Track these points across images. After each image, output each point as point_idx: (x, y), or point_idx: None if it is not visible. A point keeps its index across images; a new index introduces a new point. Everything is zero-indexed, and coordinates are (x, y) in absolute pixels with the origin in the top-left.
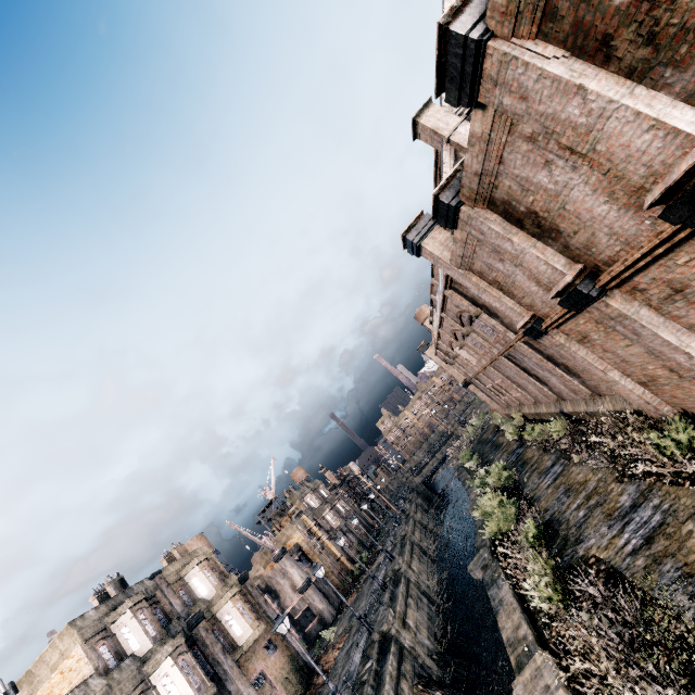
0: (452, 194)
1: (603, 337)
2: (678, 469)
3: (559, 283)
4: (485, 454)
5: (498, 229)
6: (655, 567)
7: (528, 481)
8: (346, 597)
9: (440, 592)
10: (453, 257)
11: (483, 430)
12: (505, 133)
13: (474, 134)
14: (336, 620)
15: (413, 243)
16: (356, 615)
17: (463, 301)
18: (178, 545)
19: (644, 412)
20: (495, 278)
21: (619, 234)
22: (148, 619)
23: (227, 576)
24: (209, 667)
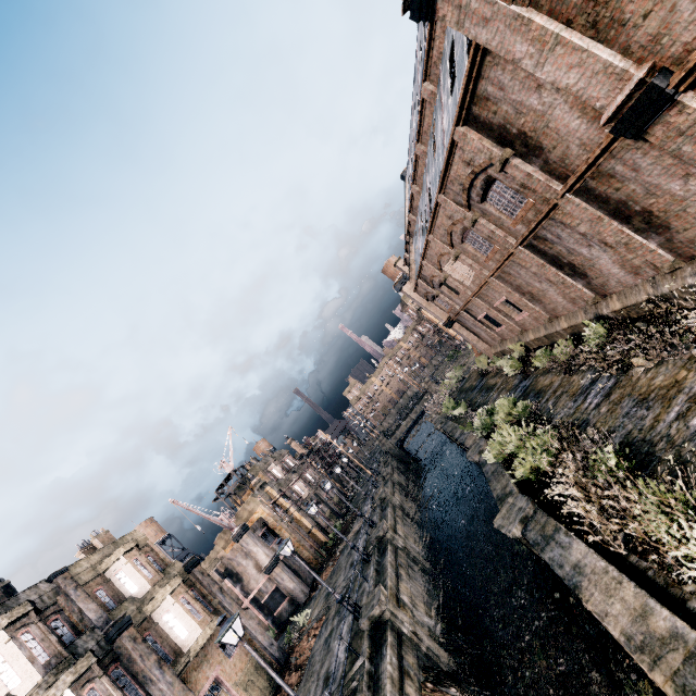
0: None
1: None
2: None
3: None
4: (474, 399)
5: None
6: None
7: (555, 408)
8: (321, 572)
9: (431, 556)
10: None
11: (464, 380)
12: None
13: None
14: (309, 599)
15: None
16: (337, 597)
17: (483, 141)
18: (101, 533)
19: None
20: None
21: None
22: (37, 639)
23: (169, 564)
24: (138, 689)
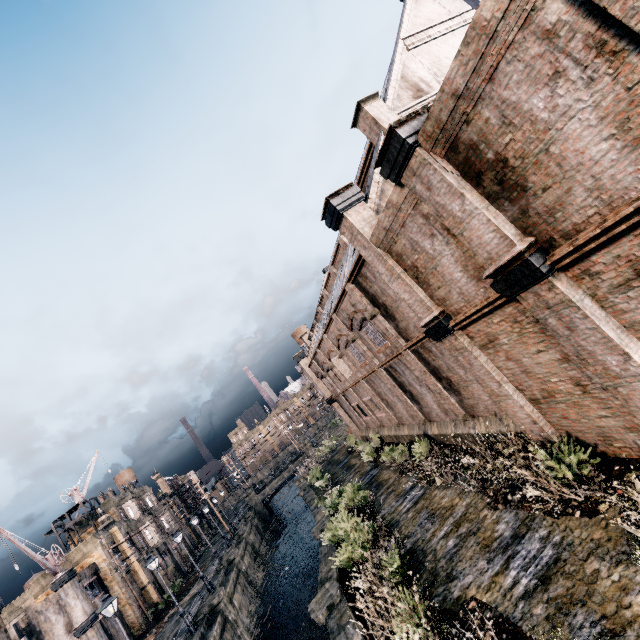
0: (410, 131)
1: (514, 340)
2: (569, 496)
3: (503, 257)
4: (336, 474)
5: (453, 181)
6: (562, 618)
7: (384, 504)
8: None
9: (259, 634)
10: (376, 231)
11: (335, 452)
12: (519, 23)
13: (477, 22)
14: None
15: (335, 210)
16: None
17: (362, 298)
18: None
19: (525, 433)
20: (415, 262)
21: (605, 188)
22: None
23: None
24: None
